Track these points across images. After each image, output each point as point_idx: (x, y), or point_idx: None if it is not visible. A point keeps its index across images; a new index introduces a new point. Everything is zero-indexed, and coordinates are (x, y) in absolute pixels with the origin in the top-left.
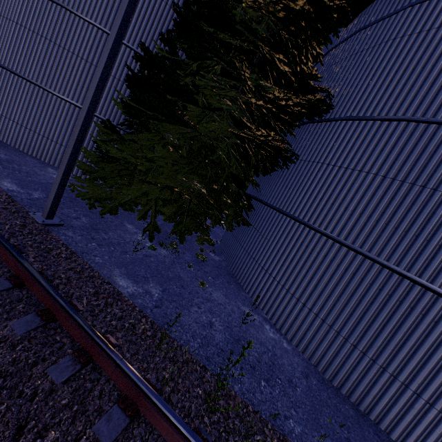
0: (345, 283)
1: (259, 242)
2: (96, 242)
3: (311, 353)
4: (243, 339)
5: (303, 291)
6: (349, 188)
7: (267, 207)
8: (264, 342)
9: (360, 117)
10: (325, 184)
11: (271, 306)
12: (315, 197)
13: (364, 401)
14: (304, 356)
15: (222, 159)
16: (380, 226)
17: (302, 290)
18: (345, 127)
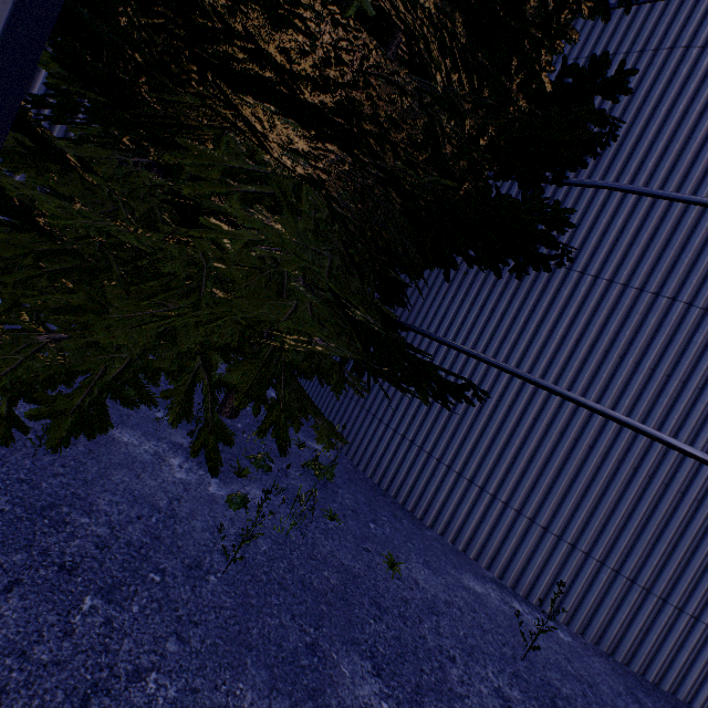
0: (652, 502)
1: (435, 418)
2: (89, 586)
3: (600, 632)
4: (551, 691)
5: (569, 521)
6: (638, 326)
7: (440, 345)
8: (557, 661)
9: (641, 189)
10: (583, 311)
11: (497, 552)
12: (565, 337)
13: (700, 694)
14: (588, 642)
15: (411, 256)
16: (706, 400)
17: (567, 519)
18: (609, 203)
